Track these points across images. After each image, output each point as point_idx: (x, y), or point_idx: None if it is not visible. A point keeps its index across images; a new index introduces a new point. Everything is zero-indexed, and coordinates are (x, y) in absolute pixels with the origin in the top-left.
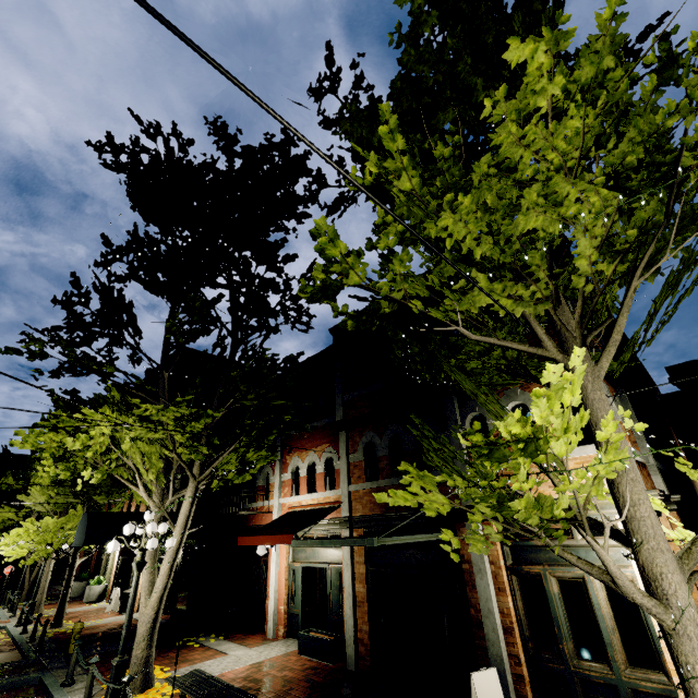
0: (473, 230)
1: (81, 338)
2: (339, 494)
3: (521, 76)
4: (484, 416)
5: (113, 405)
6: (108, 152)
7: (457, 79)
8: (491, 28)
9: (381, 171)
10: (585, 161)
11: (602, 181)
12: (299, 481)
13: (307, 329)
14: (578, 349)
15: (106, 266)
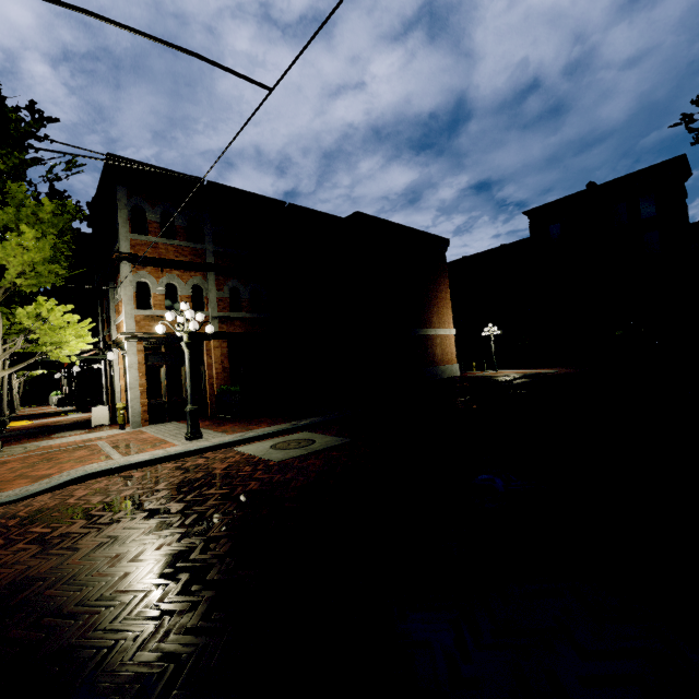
0: None
1: None
2: None
3: None
4: (116, 294)
5: None
6: None
7: None
8: None
9: None
10: None
11: None
12: None
13: None
14: None
15: None
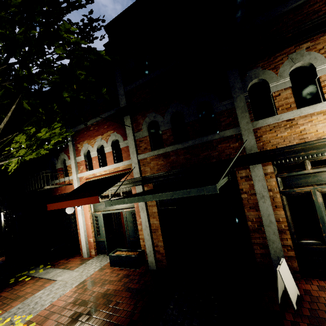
0: None
1: None
2: (127, 164)
3: None
4: (267, 80)
5: None
6: None
7: None
8: None
9: None
10: None
11: None
12: (91, 161)
13: None
14: None
15: None
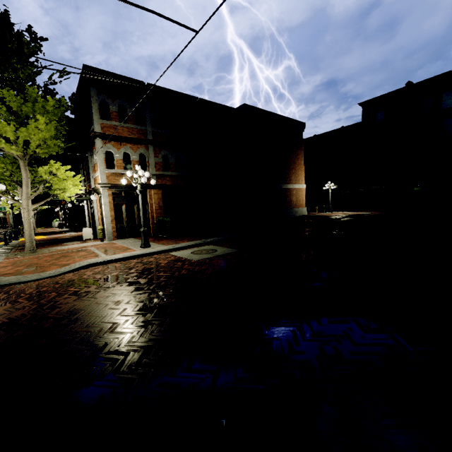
0: None
1: None
2: None
3: None
4: (93, 159)
5: None
6: None
7: None
8: None
9: None
10: None
11: None
12: None
13: None
14: None
15: None
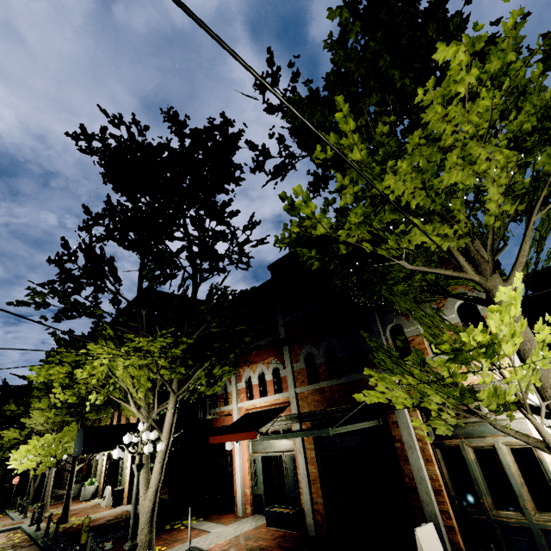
0: (410, 187)
1: (72, 288)
2: (287, 396)
3: (446, 71)
4: (401, 325)
5: (110, 340)
6: (83, 140)
7: (385, 73)
8: (404, 33)
9: (338, 147)
10: (491, 130)
11: (505, 144)
12: (252, 388)
13: (247, 268)
14: (518, 273)
15: (90, 230)
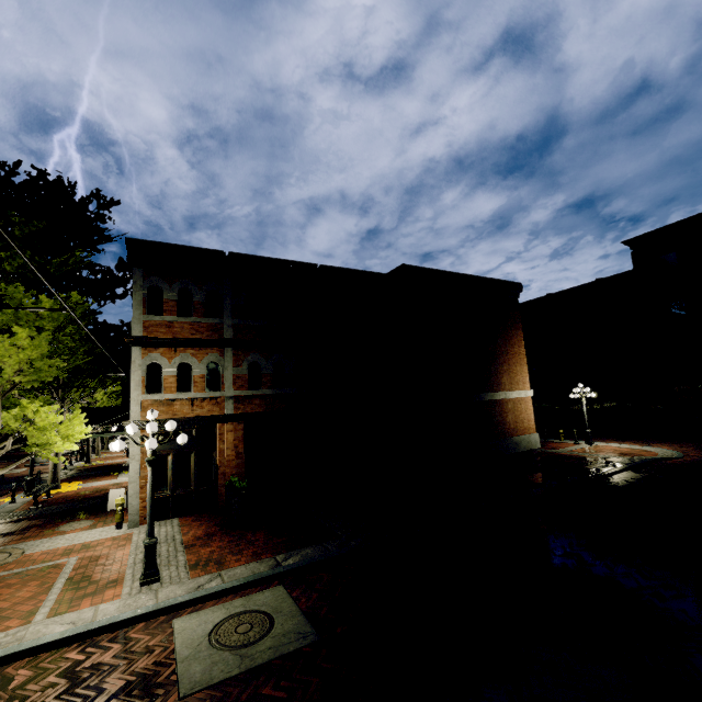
0: None
1: None
2: None
3: None
4: None
5: None
6: None
7: None
8: None
9: None
10: None
11: None
12: None
13: None
14: None
15: None
